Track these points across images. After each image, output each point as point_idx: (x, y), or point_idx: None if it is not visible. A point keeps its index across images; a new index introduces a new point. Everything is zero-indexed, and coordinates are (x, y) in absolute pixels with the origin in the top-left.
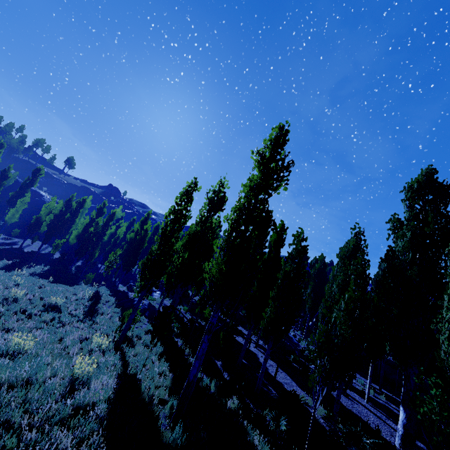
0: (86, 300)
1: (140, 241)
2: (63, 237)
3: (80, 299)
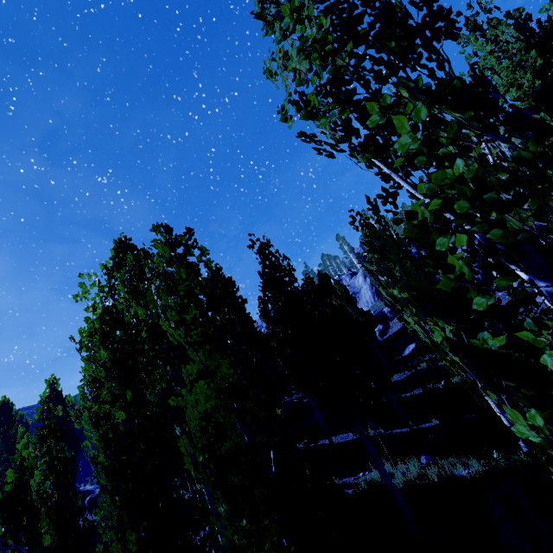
0: None
1: None
2: None
3: None
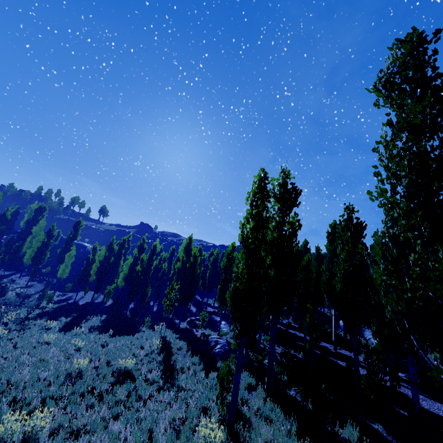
0: (156, 352)
1: (191, 269)
2: (112, 282)
3: (149, 353)
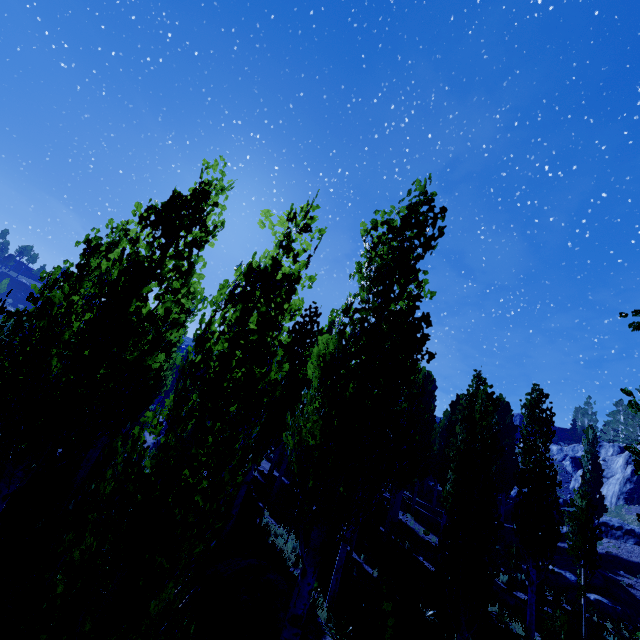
0: None
1: None
2: None
3: None
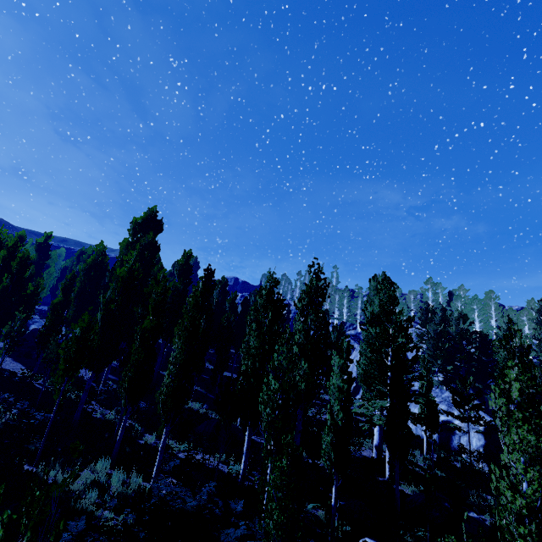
0: None
1: None
2: None
3: None
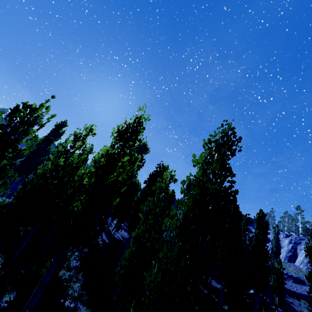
0: None
1: None
2: None
3: None
